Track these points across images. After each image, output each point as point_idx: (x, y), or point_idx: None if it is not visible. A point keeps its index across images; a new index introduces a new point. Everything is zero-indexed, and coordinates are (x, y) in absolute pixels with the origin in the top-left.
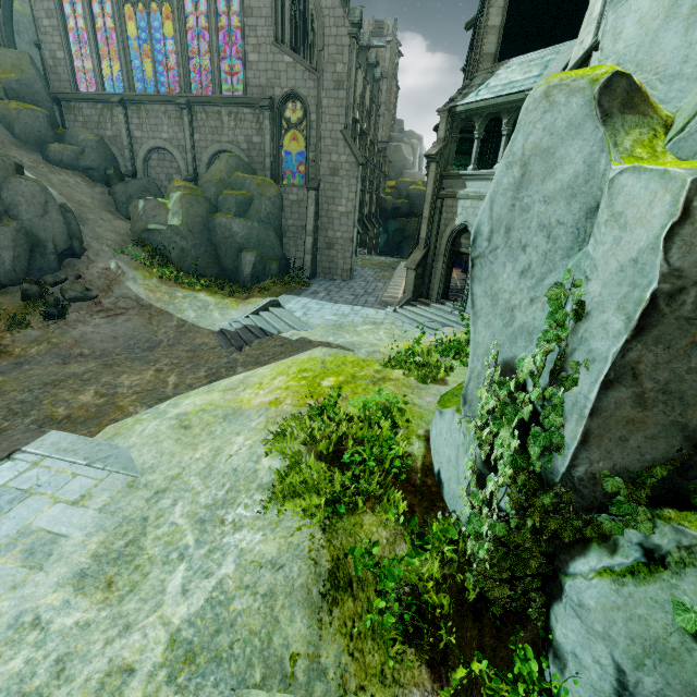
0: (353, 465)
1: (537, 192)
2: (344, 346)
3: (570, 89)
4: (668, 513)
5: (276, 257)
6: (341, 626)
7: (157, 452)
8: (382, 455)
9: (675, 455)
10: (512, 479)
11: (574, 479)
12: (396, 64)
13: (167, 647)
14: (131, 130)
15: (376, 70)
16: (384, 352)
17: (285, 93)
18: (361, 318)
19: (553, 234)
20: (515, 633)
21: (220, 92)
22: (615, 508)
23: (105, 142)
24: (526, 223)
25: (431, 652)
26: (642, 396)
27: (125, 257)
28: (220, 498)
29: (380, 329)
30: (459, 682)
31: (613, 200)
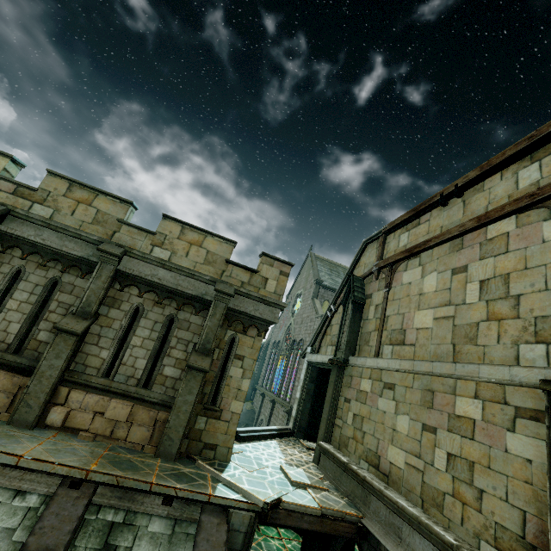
0: None
1: None
2: None
3: None
4: None
5: None
6: None
7: None
8: None
9: None
10: None
11: None
12: None
13: None
14: (262, 407)
15: None
16: None
17: None
18: None
19: None
20: None
21: (286, 397)
22: None
23: (253, 410)
24: None
25: None
26: None
27: None
28: None
29: None
30: None
31: None
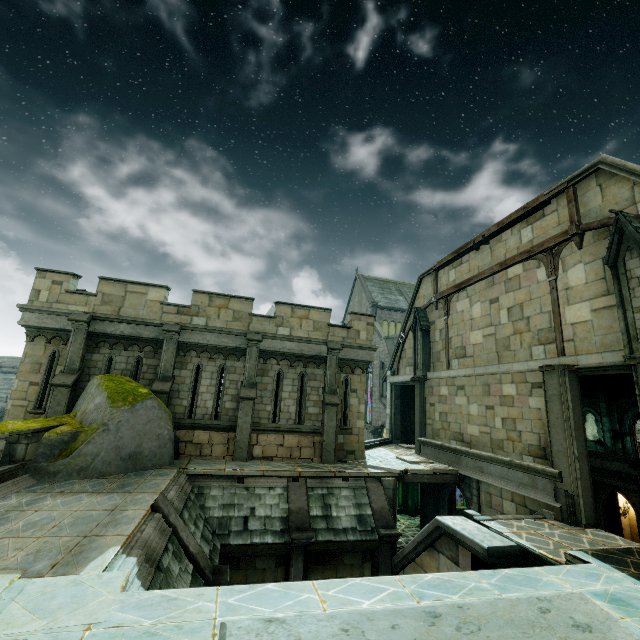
0: None
1: None
2: None
3: None
4: None
5: None
6: None
7: None
8: None
9: None
10: None
11: None
12: None
13: None
14: None
15: None
16: None
17: (381, 424)
18: None
19: None
20: None
21: (366, 420)
22: None
23: None
24: None
25: None
26: None
27: None
28: None
29: None
30: None
31: None
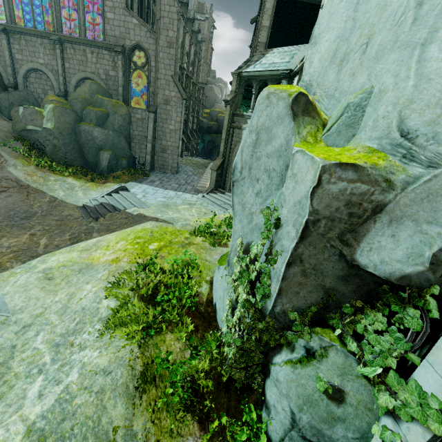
0: (163, 302)
1: (263, 150)
2: (167, 221)
3: (278, 97)
4: (317, 330)
5: (125, 156)
6: (147, 405)
7: (26, 297)
8: (182, 295)
9: (321, 300)
10: (247, 312)
11: (275, 313)
12: (212, 34)
13: (24, 436)
14: (12, 52)
15: (198, 35)
16: (193, 224)
17: (133, 44)
18: (181, 200)
19: (271, 175)
20: (248, 396)
21: (85, 35)
22: (295, 327)
23: None
24: (258, 167)
25: (200, 414)
26: (304, 271)
27: (7, 149)
28: (71, 328)
29: (193, 208)
30: (212, 430)
31: (293, 166)
